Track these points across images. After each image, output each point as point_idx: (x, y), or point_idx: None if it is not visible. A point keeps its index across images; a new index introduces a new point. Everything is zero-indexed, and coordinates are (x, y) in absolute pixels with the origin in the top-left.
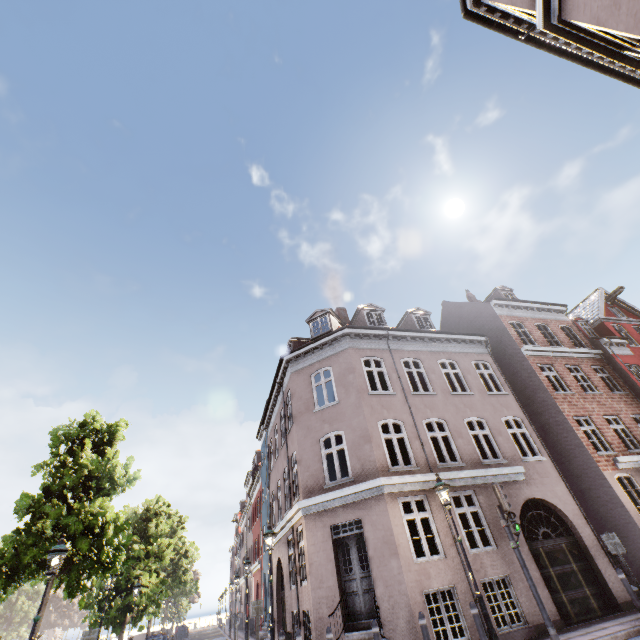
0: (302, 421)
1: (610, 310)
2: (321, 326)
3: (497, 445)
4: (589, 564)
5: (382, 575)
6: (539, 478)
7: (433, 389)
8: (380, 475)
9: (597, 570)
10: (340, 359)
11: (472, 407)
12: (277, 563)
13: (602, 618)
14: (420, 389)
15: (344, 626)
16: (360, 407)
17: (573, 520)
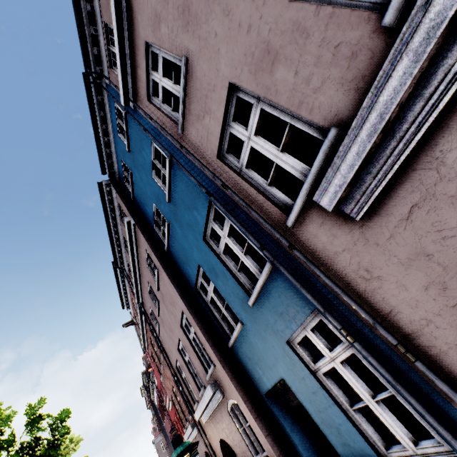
0: (161, 455)
1: None
2: None
3: None
4: None
5: None
6: None
7: None
8: None
9: None
10: None
11: None
12: None
13: None
14: None
15: None
16: None
17: None
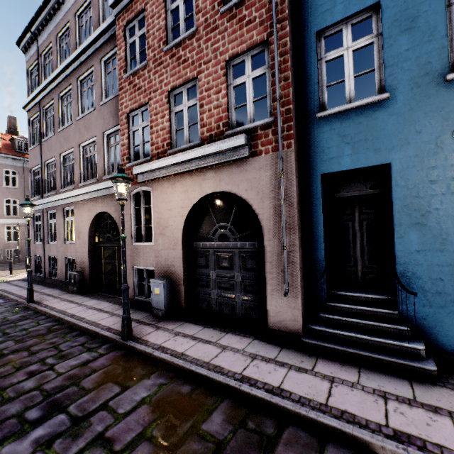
0: None
1: None
2: None
3: None
4: None
5: None
6: None
7: None
8: None
9: None
10: None
11: None
12: None
13: None
14: None
15: None
16: None
17: None
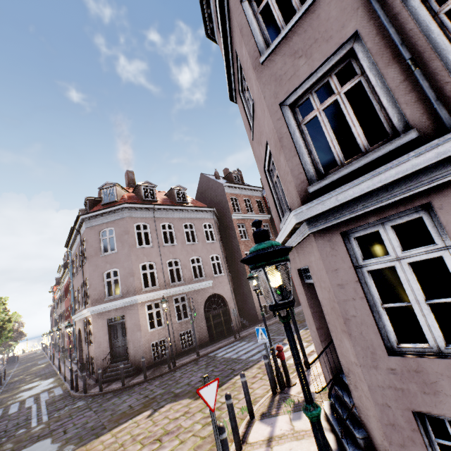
0: (92, 261)
1: None
2: (110, 195)
3: (204, 270)
4: (229, 317)
5: (132, 339)
6: (219, 284)
7: (177, 242)
8: (137, 294)
9: (231, 319)
10: (120, 224)
11: (196, 251)
12: (79, 330)
13: (226, 337)
14: (169, 242)
15: (111, 362)
16: (130, 256)
17: (228, 301)
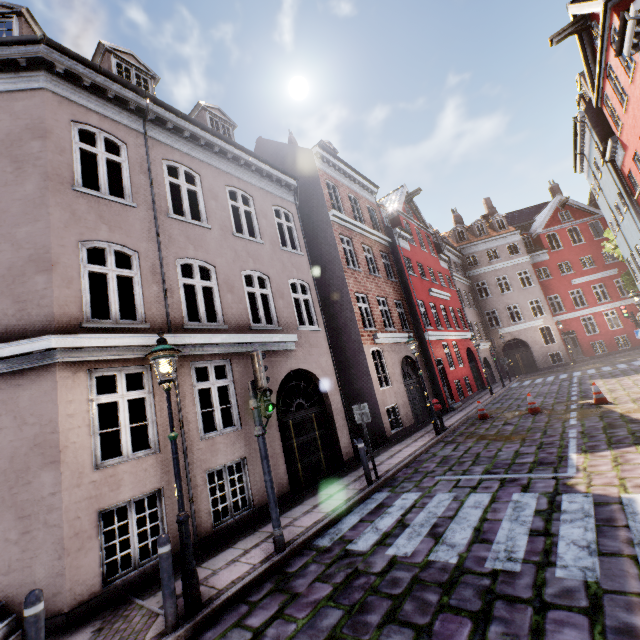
0: None
1: (405, 209)
2: None
3: (275, 309)
4: (330, 429)
5: (17, 501)
6: (310, 348)
7: (208, 221)
8: (57, 331)
9: (335, 434)
10: (18, 105)
11: (258, 259)
12: None
13: (328, 479)
14: (187, 214)
15: None
16: (43, 206)
17: (329, 390)
